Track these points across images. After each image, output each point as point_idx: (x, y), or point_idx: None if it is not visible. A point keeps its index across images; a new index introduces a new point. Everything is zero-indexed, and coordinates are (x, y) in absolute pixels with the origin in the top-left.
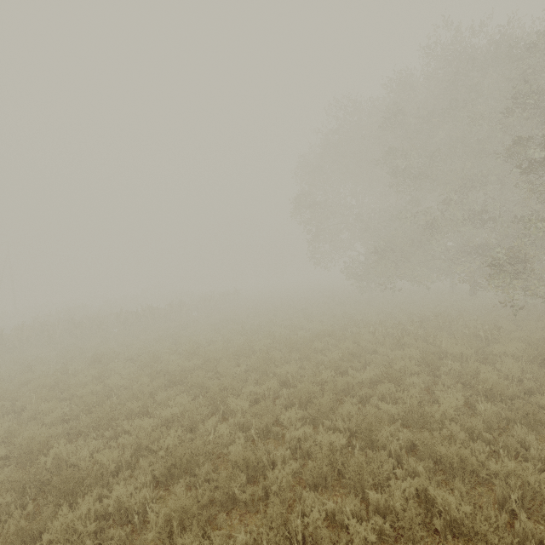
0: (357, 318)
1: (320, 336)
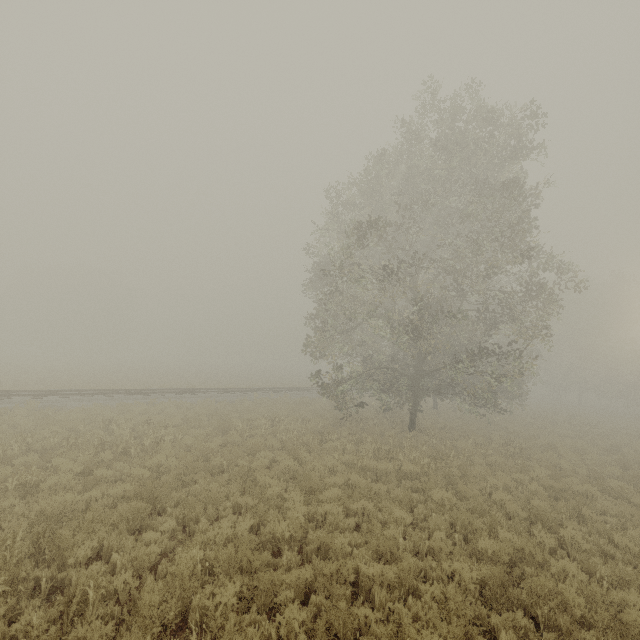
0: (572, 433)
1: (638, 435)
